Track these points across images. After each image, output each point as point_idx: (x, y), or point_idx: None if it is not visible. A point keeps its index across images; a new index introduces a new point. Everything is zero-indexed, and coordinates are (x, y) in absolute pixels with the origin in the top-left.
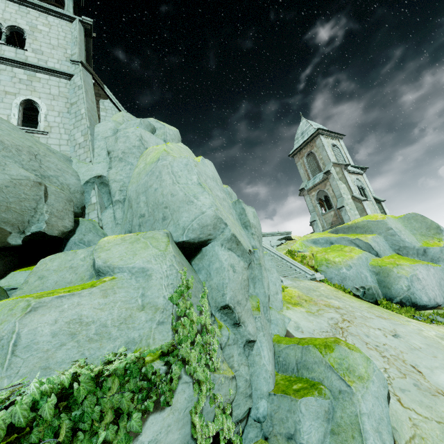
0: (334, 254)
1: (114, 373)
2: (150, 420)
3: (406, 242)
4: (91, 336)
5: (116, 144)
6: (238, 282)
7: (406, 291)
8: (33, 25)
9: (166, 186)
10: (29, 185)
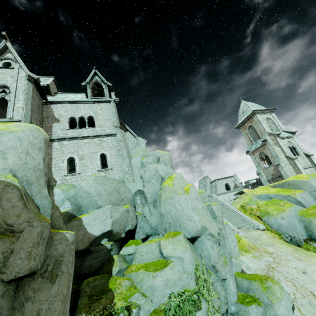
0: (272, 208)
1: (185, 300)
2: (196, 313)
3: None
4: (172, 285)
5: (145, 174)
6: (215, 253)
7: None
8: (96, 112)
9: (178, 212)
10: (125, 213)
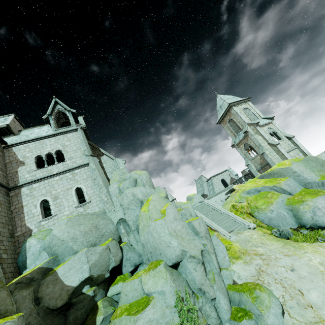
0: (261, 202)
1: None
2: None
3: (308, 179)
4: (155, 324)
5: (123, 201)
6: (200, 275)
7: (311, 220)
8: (63, 144)
9: (156, 240)
10: (104, 251)
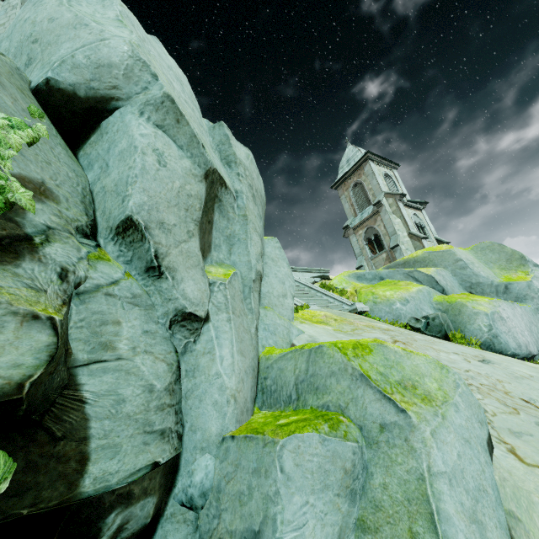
0: (384, 288)
1: None
2: None
3: (482, 276)
4: None
5: None
6: (171, 189)
7: (486, 333)
8: None
9: (44, 8)
10: None
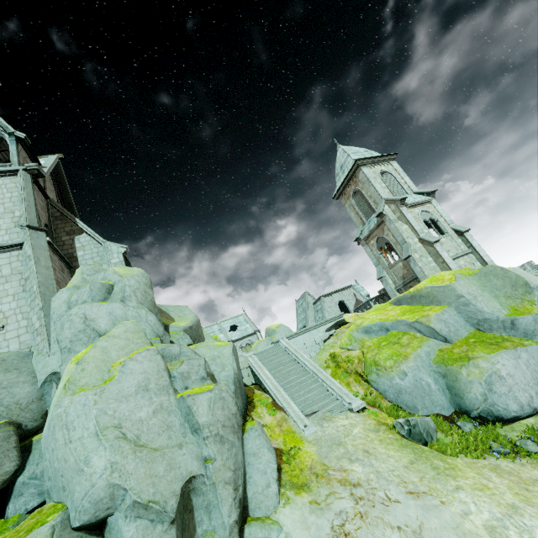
0: (386, 353)
1: None
2: None
3: (486, 313)
4: None
5: (63, 332)
6: None
7: (482, 403)
8: None
9: (59, 448)
10: None
